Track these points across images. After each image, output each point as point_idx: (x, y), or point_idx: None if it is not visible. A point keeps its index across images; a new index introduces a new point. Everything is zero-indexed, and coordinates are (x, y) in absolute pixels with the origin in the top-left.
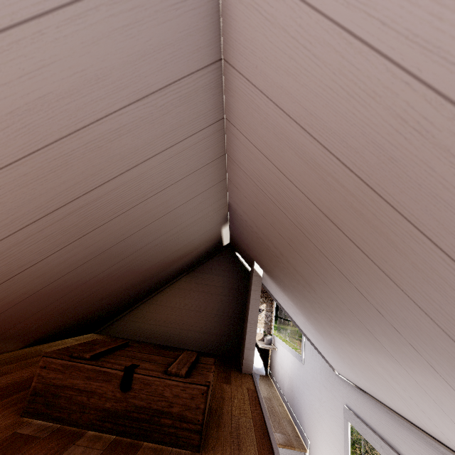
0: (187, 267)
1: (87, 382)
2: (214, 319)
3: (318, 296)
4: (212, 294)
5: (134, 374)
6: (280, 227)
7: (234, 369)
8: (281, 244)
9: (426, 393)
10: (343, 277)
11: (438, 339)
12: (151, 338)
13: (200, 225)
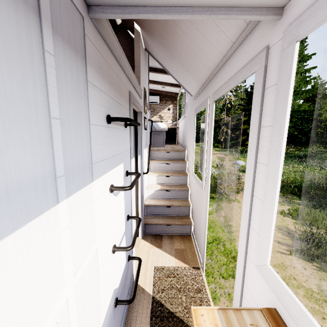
0: None
1: None
2: None
3: None
4: None
5: None
6: None
7: None
8: None
9: (192, 24)
10: None
11: None
12: None
13: None
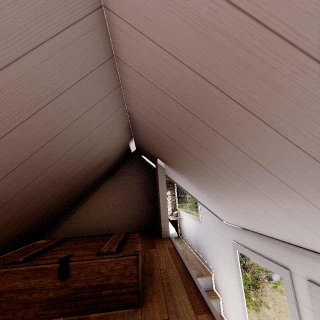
0: (106, 174)
1: (25, 281)
2: (135, 207)
3: (208, 169)
4: (130, 190)
5: (69, 263)
6: (173, 116)
7: (156, 237)
8: (176, 133)
9: (292, 217)
10: (229, 144)
11: (311, 170)
12: (89, 232)
13: (108, 134)
